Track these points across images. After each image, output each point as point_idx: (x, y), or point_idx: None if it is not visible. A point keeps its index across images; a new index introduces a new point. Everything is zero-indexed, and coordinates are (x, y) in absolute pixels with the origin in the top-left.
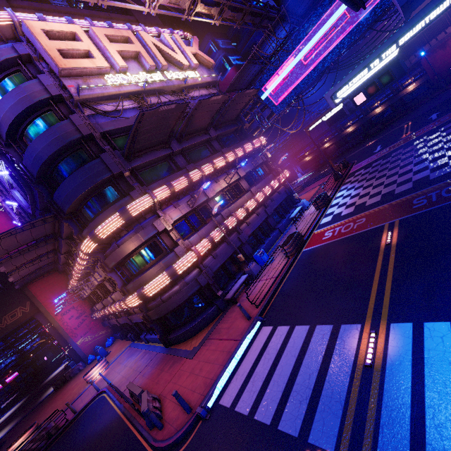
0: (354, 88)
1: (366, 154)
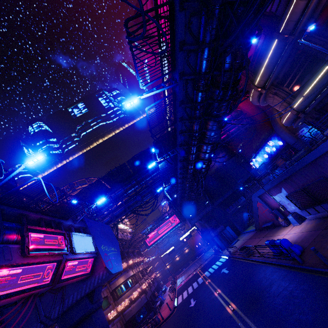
0: (183, 237)
1: (180, 272)
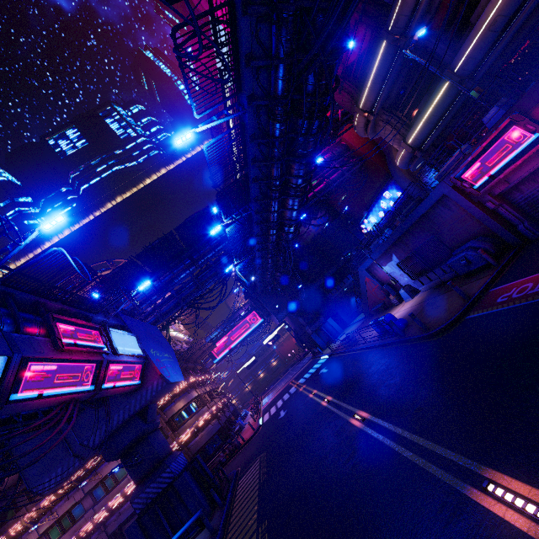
0: (268, 340)
1: (266, 391)
